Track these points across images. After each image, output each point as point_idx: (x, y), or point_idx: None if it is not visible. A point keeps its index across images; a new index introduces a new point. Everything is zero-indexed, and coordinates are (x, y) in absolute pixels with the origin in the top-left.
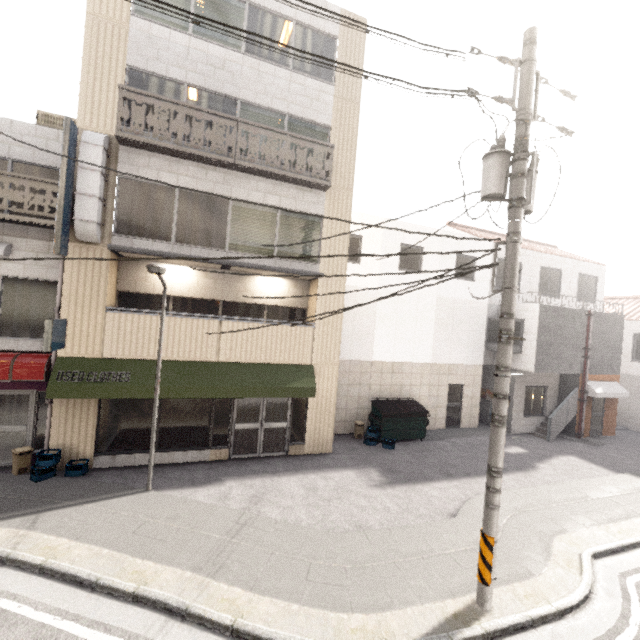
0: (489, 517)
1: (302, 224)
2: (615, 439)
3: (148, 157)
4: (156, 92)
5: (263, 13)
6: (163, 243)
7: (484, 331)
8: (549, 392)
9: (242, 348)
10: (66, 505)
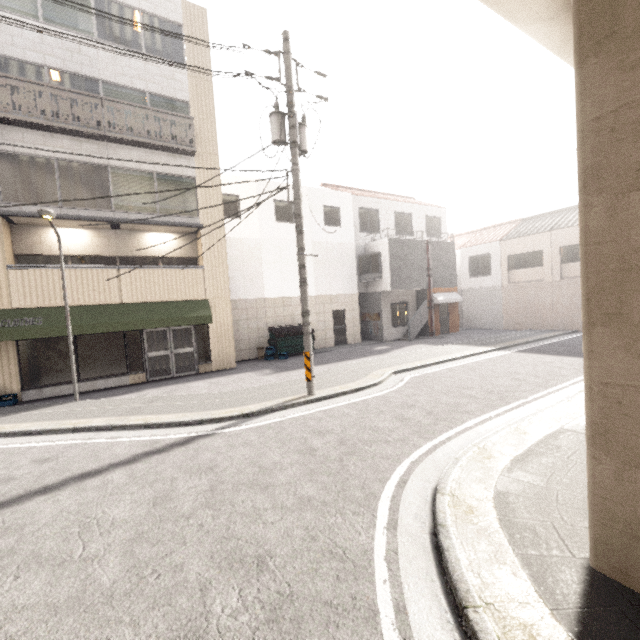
0: (305, 341)
1: (178, 185)
2: (459, 334)
3: (21, 133)
4: (18, 74)
5: (109, 3)
6: (51, 207)
7: (355, 266)
8: (409, 307)
9: (142, 291)
10: (4, 416)
